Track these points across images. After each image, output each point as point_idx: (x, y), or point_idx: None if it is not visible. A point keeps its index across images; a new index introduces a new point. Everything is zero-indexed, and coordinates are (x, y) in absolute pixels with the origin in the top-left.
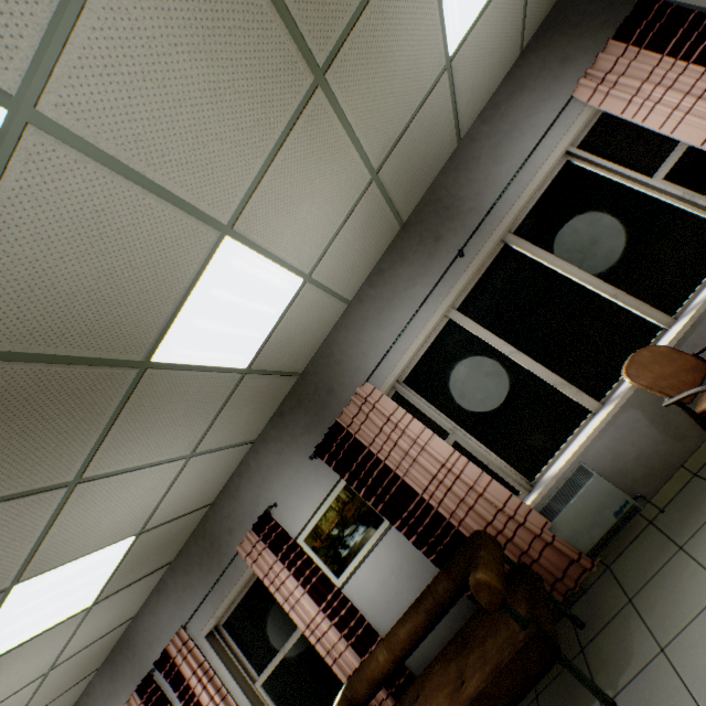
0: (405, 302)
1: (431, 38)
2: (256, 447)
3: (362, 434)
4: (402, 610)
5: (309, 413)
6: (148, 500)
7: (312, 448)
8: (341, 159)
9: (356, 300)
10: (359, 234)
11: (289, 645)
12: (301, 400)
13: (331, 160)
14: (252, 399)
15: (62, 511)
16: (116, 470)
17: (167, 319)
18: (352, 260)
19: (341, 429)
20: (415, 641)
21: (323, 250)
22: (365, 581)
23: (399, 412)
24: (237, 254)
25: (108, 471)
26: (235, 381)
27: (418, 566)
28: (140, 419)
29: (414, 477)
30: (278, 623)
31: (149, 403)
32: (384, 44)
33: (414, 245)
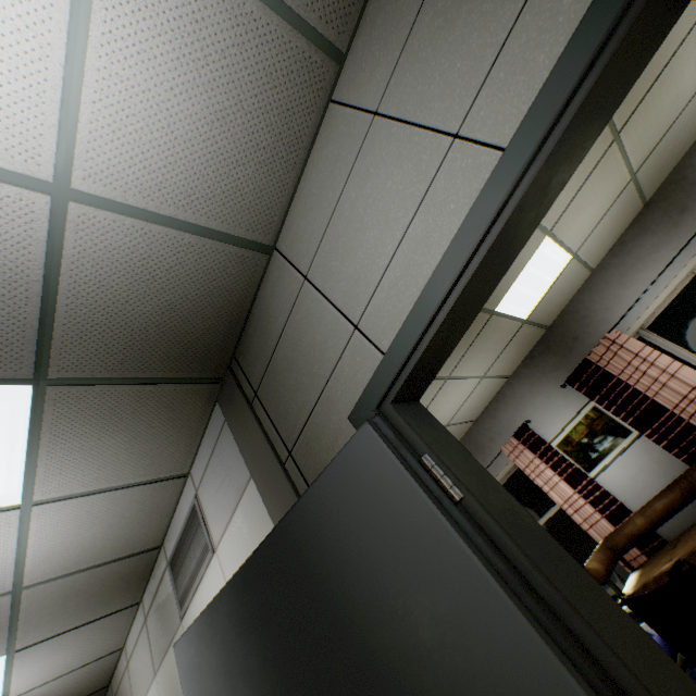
0: (648, 265)
1: (692, 76)
2: (510, 381)
3: (609, 367)
4: (650, 499)
5: (556, 355)
6: (458, 402)
7: (560, 381)
8: (614, 175)
9: (599, 268)
10: (612, 219)
11: (543, 520)
12: (549, 347)
13: (608, 178)
14: (519, 343)
15: (437, 394)
16: (458, 376)
17: (509, 286)
18: (602, 239)
19: (589, 365)
20: (670, 510)
21: (587, 235)
22: (614, 477)
23: (646, 349)
24: (547, 246)
25: (457, 375)
26: (517, 328)
27: (667, 467)
28: (478, 346)
29: (662, 398)
30: (531, 506)
31: (484, 336)
32: (657, 99)
33: (656, 218)
